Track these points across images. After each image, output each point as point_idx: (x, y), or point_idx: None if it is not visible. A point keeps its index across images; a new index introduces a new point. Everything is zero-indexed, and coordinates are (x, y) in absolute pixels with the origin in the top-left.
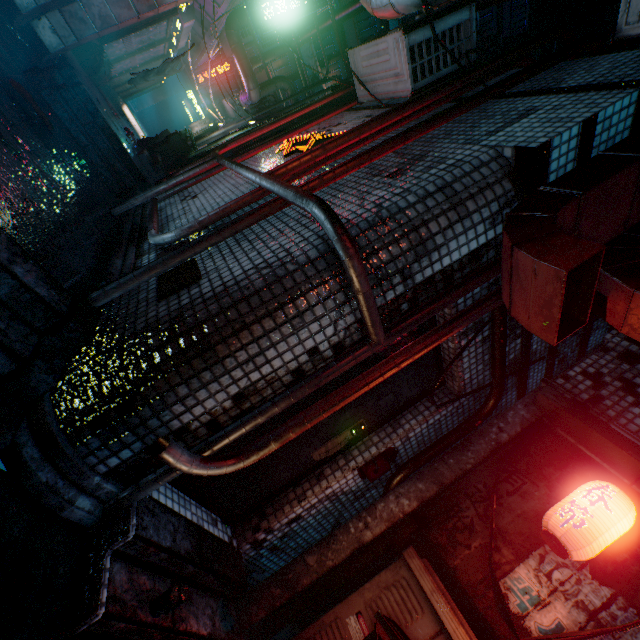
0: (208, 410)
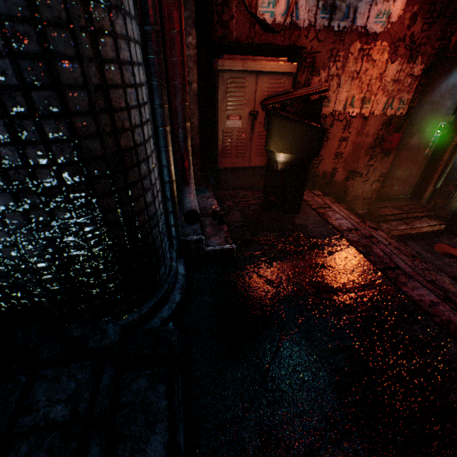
0: (158, 176)
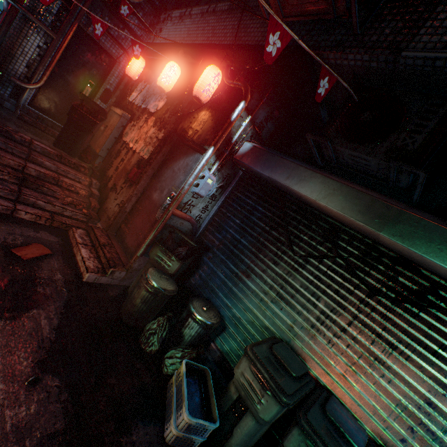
0: (22, 73)
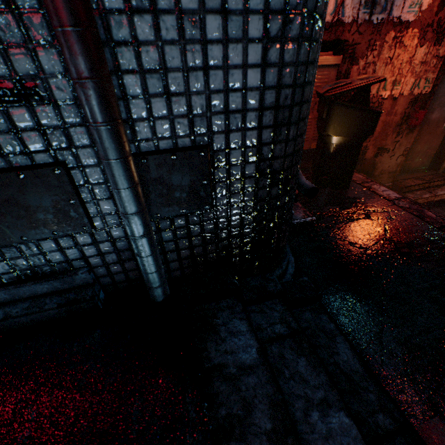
0: None
